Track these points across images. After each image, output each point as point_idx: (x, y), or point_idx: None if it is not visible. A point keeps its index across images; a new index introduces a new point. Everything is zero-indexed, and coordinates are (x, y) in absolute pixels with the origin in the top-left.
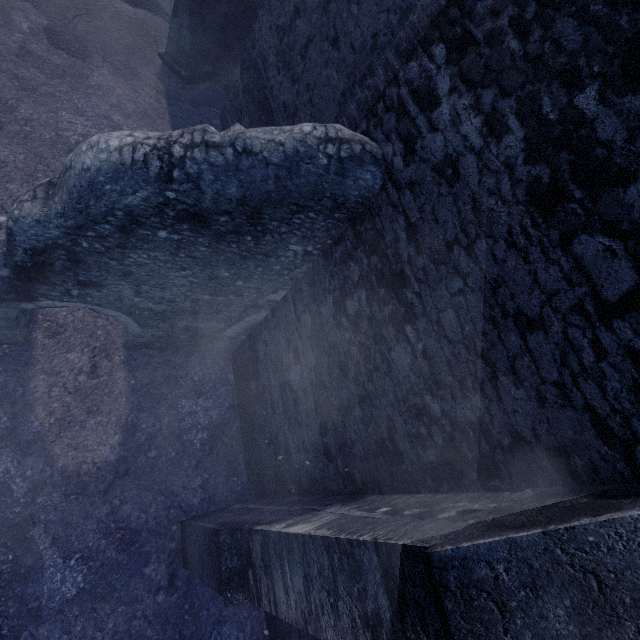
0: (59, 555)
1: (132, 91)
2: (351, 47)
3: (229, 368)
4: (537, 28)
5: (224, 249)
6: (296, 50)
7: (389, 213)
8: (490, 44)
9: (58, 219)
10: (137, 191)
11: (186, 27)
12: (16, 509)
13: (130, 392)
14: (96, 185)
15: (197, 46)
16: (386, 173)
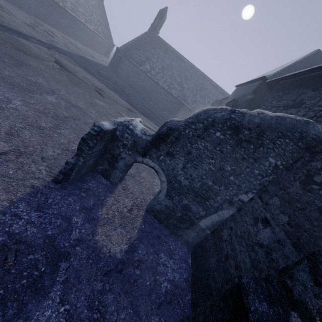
0: (60, 294)
1: None
2: None
3: (189, 255)
4: None
5: (237, 150)
6: None
7: None
8: None
9: (186, 119)
10: (222, 112)
11: None
12: (66, 243)
13: (140, 230)
14: (207, 111)
15: None
16: None
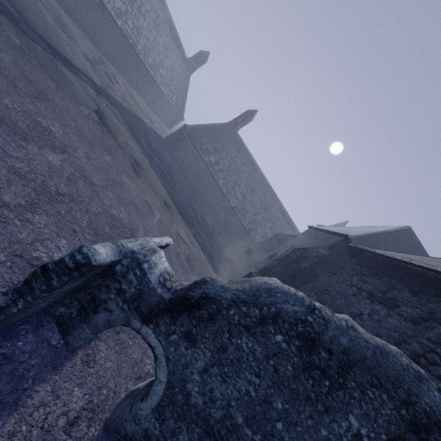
0: None
1: None
2: None
3: None
4: None
5: (301, 379)
6: None
7: None
8: None
9: (237, 291)
10: (295, 305)
11: None
12: None
13: None
14: (272, 290)
15: None
16: None
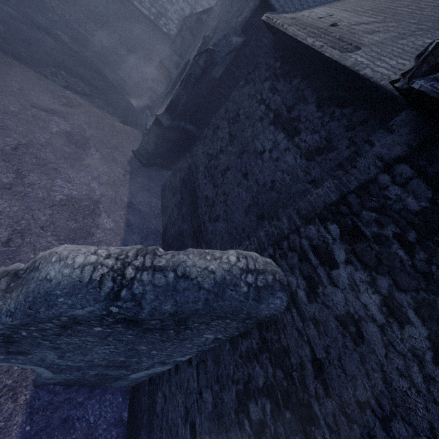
0: None
1: (109, 169)
2: (256, 182)
3: (125, 404)
4: (421, 251)
5: (148, 336)
6: (218, 170)
7: (294, 336)
8: (378, 243)
9: (7, 317)
10: (85, 306)
11: (152, 141)
12: None
13: None
14: (51, 296)
15: (156, 150)
16: (291, 298)
